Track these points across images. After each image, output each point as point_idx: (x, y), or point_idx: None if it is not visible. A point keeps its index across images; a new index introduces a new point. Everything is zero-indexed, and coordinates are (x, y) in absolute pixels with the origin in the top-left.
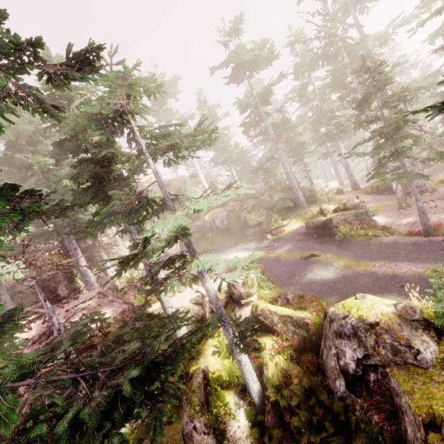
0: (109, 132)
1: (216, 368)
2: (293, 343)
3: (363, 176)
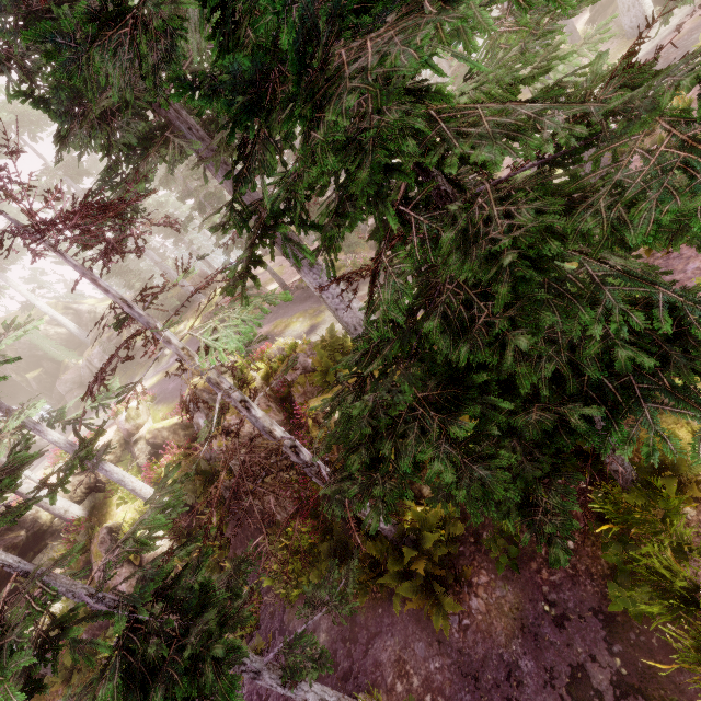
0: None
1: (128, 518)
2: (188, 445)
3: None
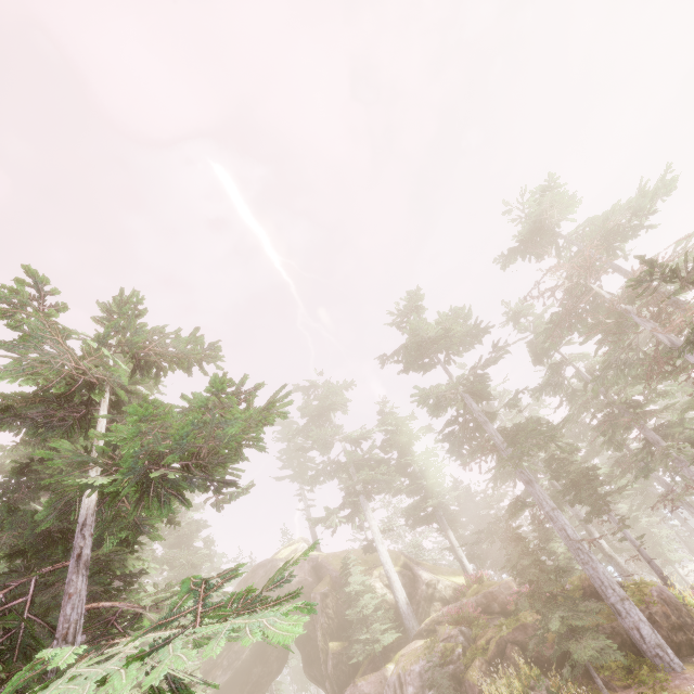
0: (30, 423)
1: None
2: None
3: None
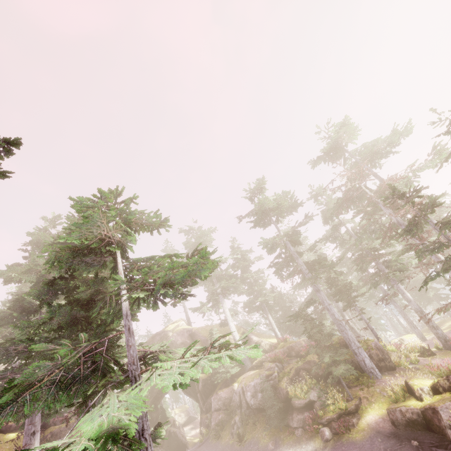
0: (84, 264)
1: None
2: None
3: (450, 328)
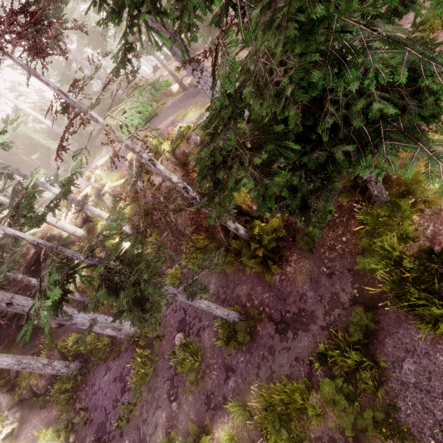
0: None
1: None
2: (133, 196)
3: None
